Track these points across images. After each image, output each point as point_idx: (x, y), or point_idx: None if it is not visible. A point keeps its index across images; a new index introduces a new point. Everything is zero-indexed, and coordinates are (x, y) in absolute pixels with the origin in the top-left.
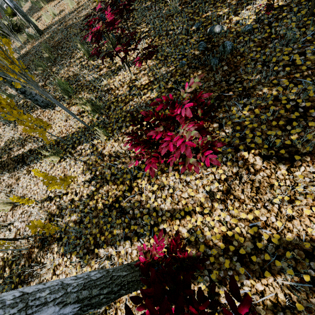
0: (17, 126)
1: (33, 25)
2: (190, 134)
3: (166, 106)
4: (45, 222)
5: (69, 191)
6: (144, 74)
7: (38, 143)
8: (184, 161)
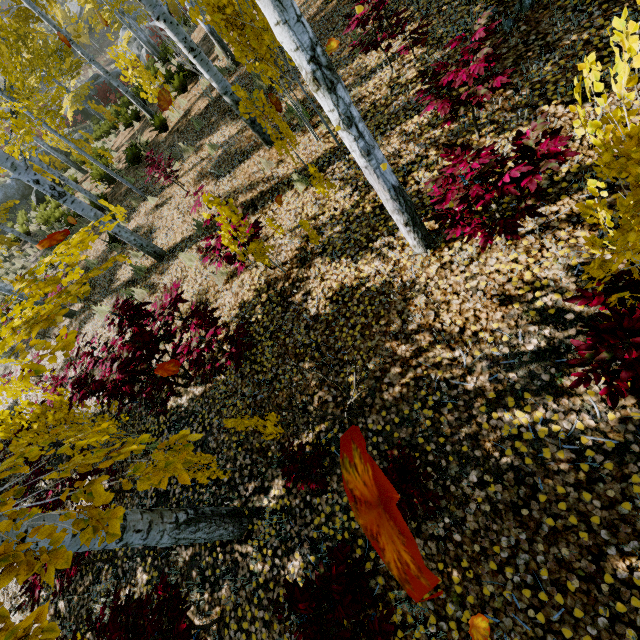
0: (234, 176)
1: (229, 53)
2: (483, 52)
3: (459, 42)
4: (301, 245)
5: (326, 210)
6: (410, 67)
7: (271, 183)
8: (476, 95)
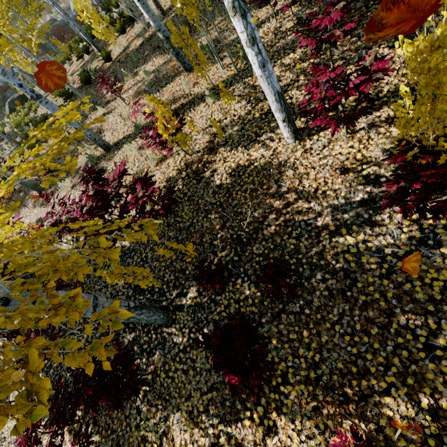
0: (162, 93)
1: (159, 5)
2: (340, 5)
3: None
4: (210, 139)
5: (228, 116)
6: (289, 20)
7: (189, 98)
8: (333, 35)
